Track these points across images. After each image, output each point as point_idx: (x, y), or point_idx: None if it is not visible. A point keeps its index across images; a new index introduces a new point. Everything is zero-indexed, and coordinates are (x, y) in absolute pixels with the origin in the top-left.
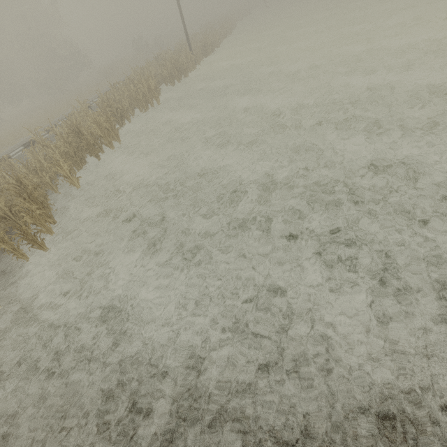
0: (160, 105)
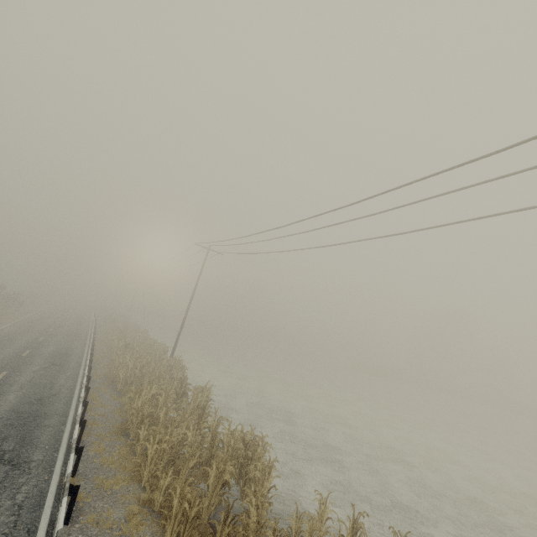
0: None
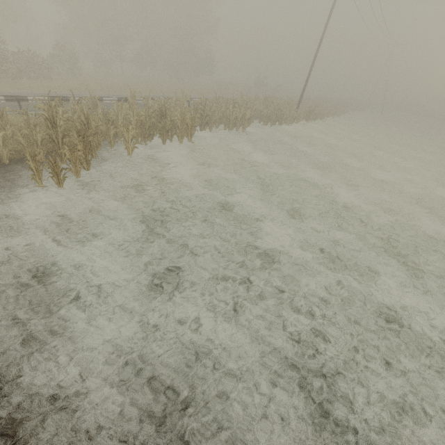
0: (243, 133)
